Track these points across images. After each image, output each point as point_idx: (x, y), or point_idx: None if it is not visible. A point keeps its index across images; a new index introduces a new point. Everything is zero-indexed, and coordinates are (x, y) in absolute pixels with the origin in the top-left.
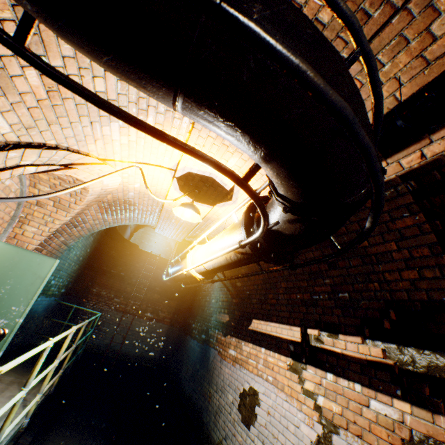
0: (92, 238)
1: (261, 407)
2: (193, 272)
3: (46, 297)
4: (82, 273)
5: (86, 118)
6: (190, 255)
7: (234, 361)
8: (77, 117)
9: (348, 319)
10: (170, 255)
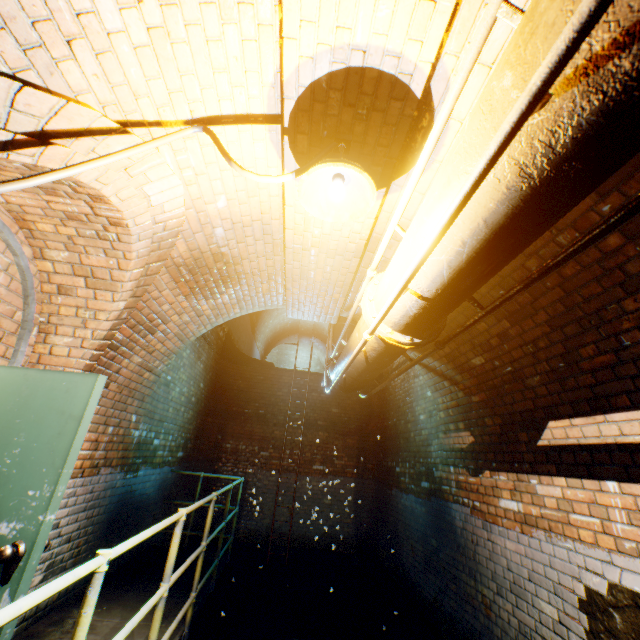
0: (201, 364)
1: None
2: (387, 331)
3: (153, 469)
4: (203, 423)
5: None
6: (367, 298)
7: (525, 525)
8: None
9: None
10: None
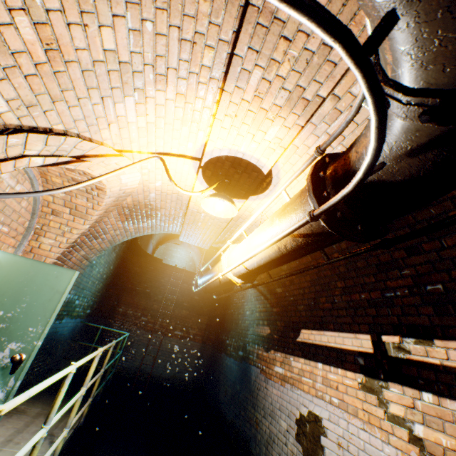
0: (115, 254)
1: (327, 437)
2: (230, 275)
3: (71, 319)
4: (107, 292)
5: (96, 92)
6: (224, 256)
7: (283, 381)
8: (85, 91)
9: (445, 319)
10: (194, 270)
